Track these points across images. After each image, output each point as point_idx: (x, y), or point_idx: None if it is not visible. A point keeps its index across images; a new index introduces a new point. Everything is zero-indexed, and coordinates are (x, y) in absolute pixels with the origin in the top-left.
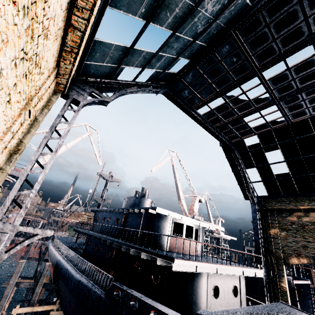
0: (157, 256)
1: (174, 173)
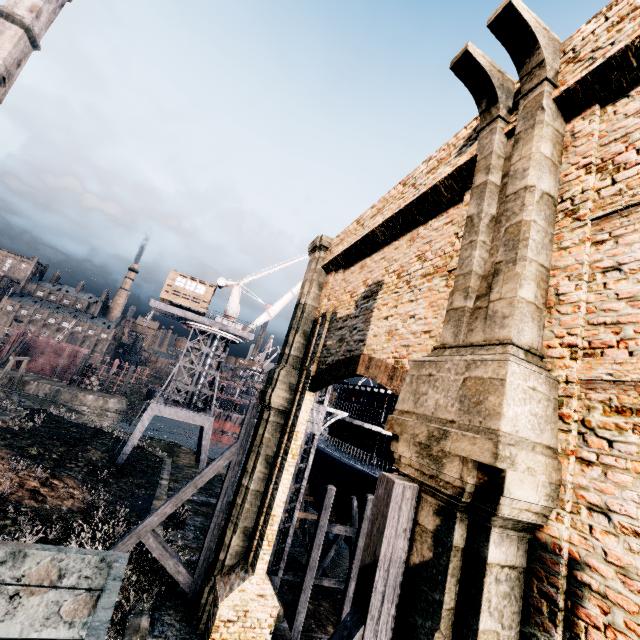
0: None
1: None
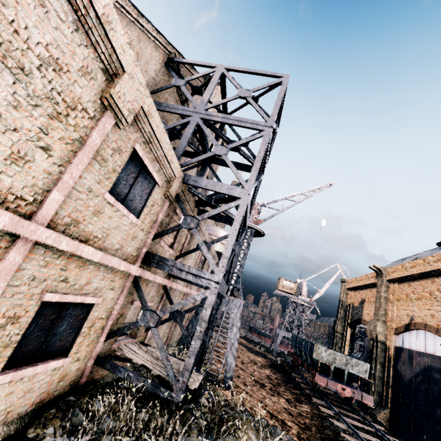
0: None
1: None
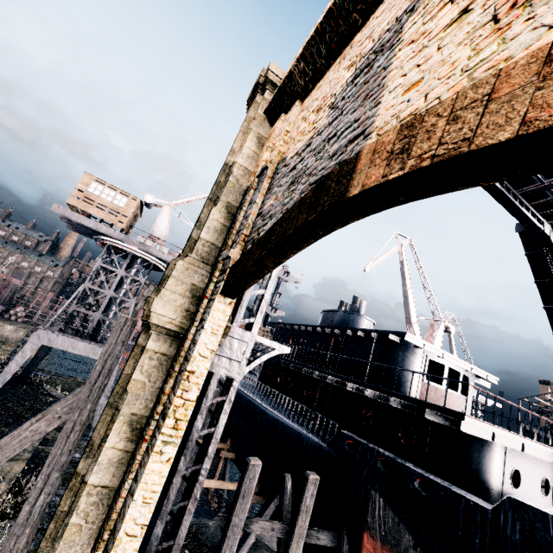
0: (425, 406)
1: (403, 277)
